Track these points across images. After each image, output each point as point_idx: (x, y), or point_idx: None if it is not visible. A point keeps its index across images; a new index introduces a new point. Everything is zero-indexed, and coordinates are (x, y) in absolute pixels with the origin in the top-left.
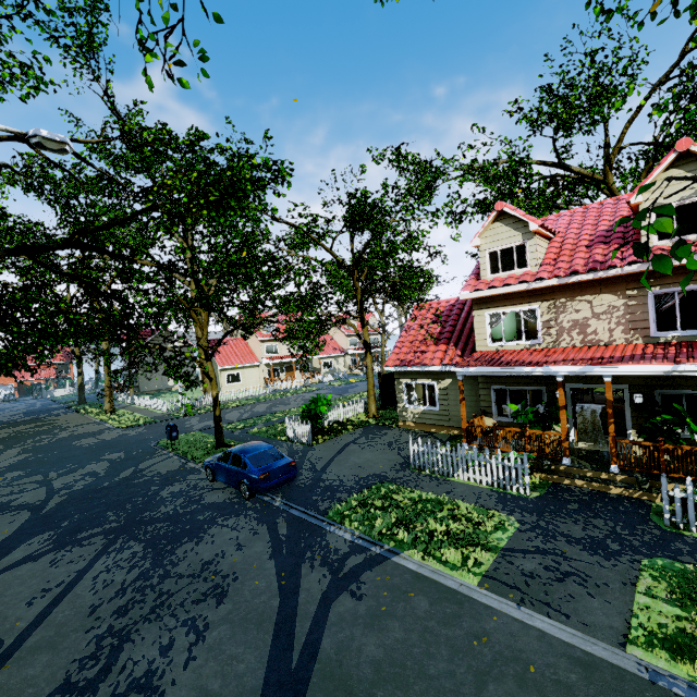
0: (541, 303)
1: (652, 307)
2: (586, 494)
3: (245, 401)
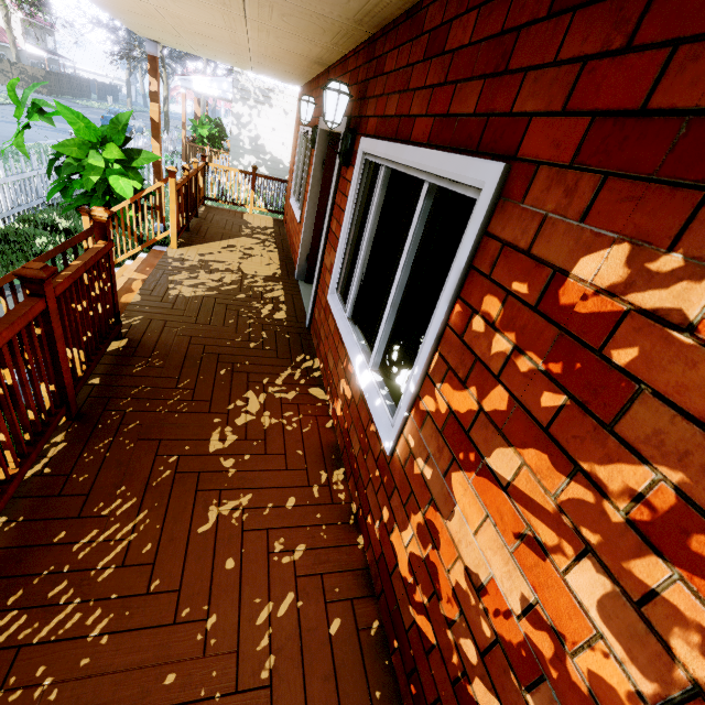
0: None
1: None
2: None
3: None
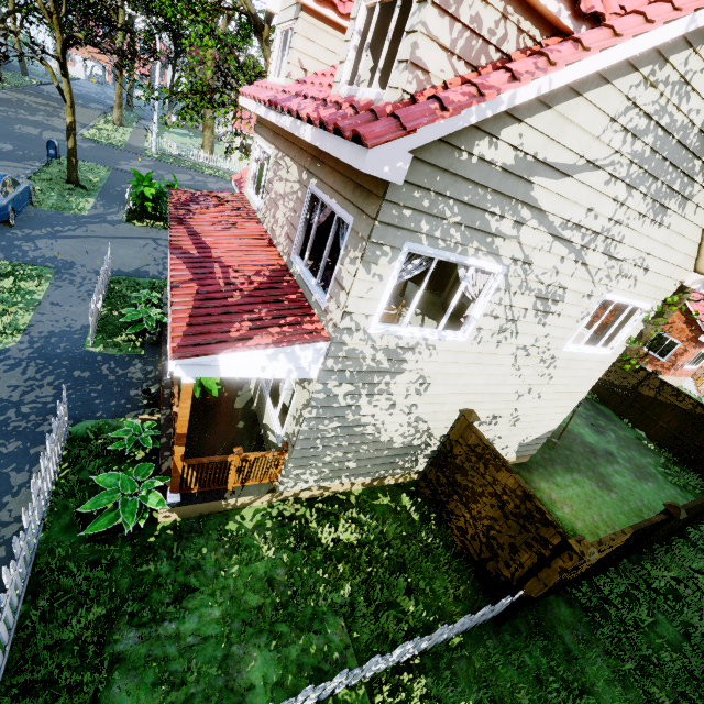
0: (274, 149)
1: (305, 213)
2: (121, 377)
3: (227, 175)
